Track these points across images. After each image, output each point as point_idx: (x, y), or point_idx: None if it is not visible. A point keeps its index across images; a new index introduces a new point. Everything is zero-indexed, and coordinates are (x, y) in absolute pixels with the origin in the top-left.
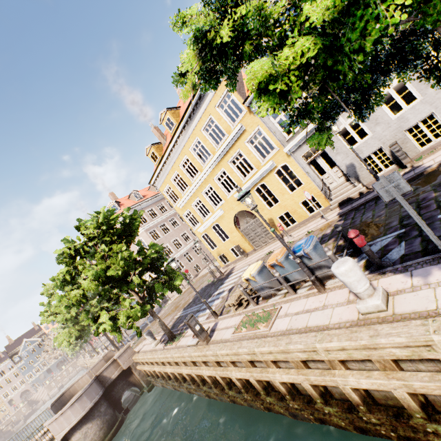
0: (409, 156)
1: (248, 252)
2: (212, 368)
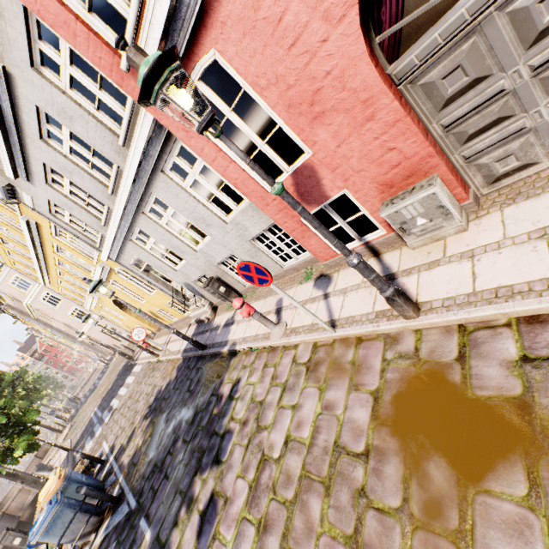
0: (237, 288)
1: (154, 332)
2: None
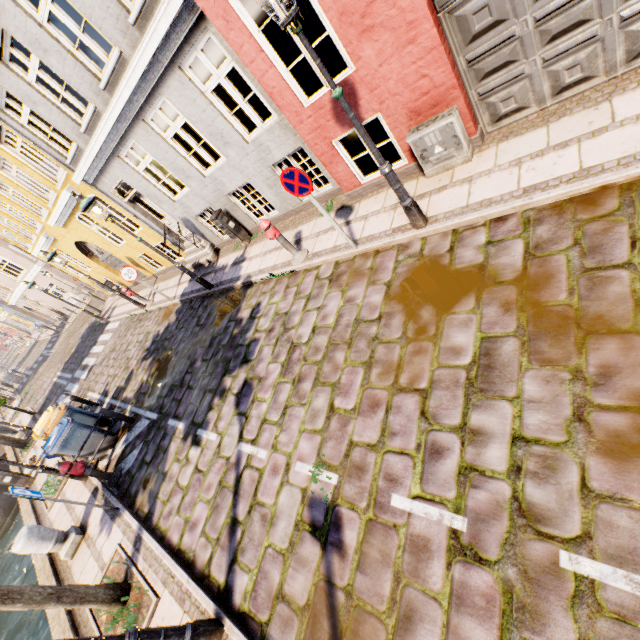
0: (247, 226)
1: (129, 286)
2: None
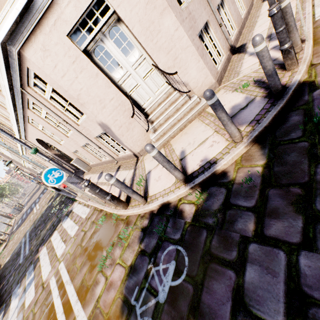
0: None
1: None
2: None
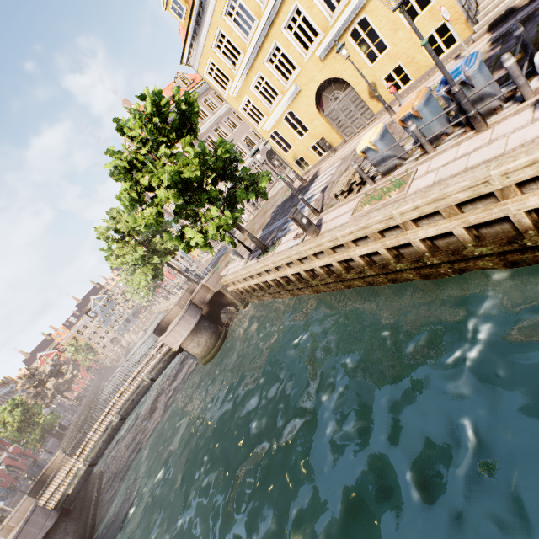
0: None
1: (336, 146)
2: (327, 257)
